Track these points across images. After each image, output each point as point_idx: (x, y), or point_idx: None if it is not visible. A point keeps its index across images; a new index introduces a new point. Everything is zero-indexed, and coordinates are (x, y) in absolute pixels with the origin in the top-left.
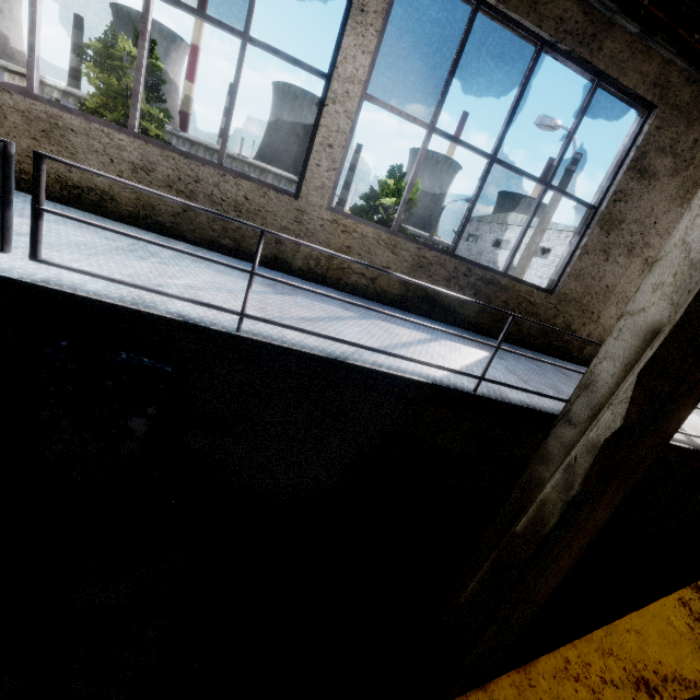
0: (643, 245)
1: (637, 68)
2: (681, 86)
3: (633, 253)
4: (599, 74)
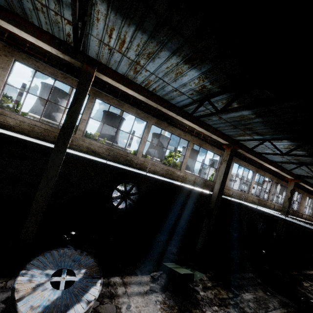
0: (302, 204)
1: (300, 191)
2: (303, 192)
3: (301, 205)
4: (298, 192)
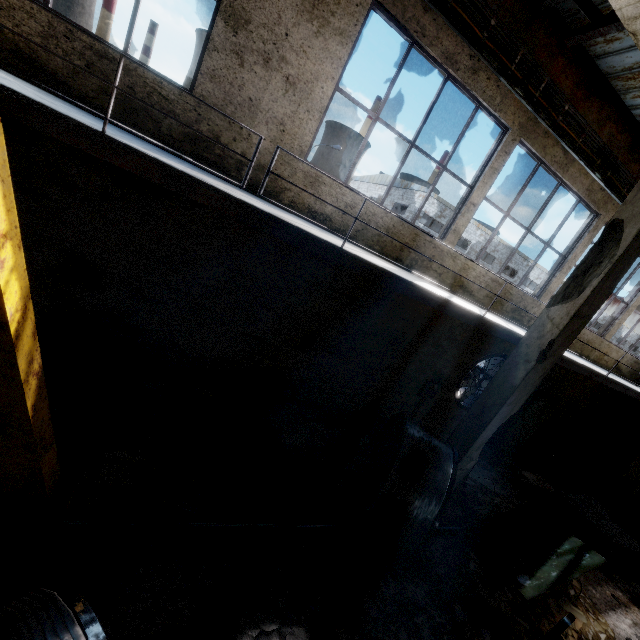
0: (280, 59)
1: None
2: None
3: (271, 65)
4: None
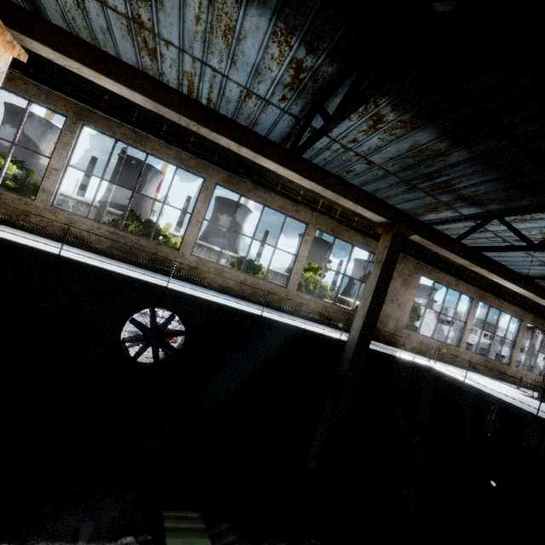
0: None
1: None
2: None
3: None
4: None
